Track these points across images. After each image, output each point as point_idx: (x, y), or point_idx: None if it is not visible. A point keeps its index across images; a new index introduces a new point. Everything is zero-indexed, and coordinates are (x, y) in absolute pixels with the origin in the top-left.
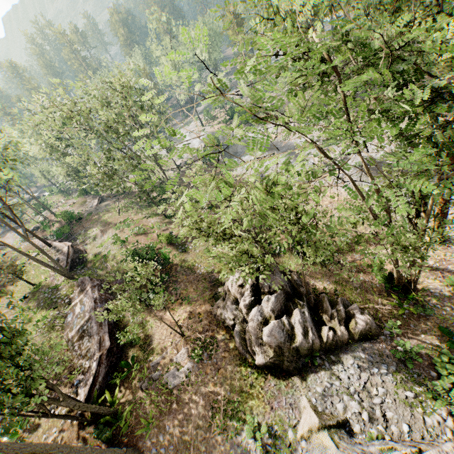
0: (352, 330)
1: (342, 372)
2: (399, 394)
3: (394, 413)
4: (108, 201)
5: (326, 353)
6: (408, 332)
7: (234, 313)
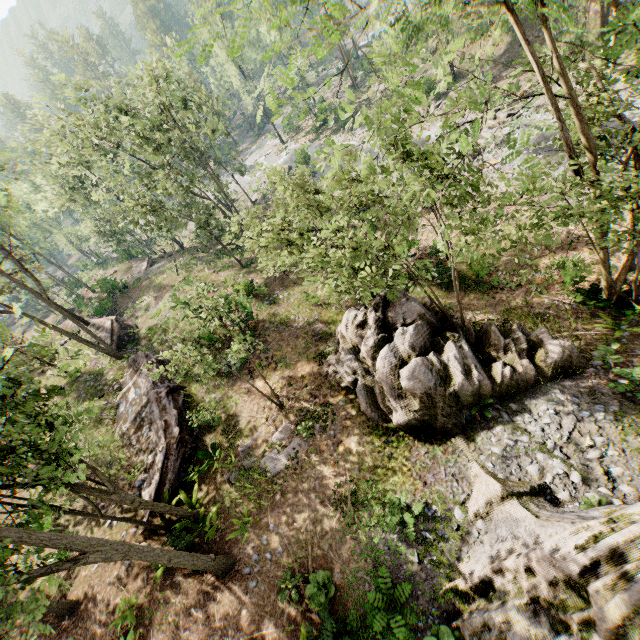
0: (540, 363)
1: (530, 423)
2: (629, 442)
3: (624, 468)
4: (161, 262)
5: (502, 401)
6: (632, 360)
7: (354, 366)
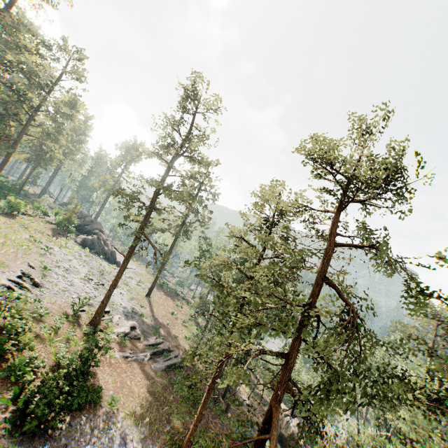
0: None
1: None
2: None
3: None
4: None
5: None
6: None
7: None
